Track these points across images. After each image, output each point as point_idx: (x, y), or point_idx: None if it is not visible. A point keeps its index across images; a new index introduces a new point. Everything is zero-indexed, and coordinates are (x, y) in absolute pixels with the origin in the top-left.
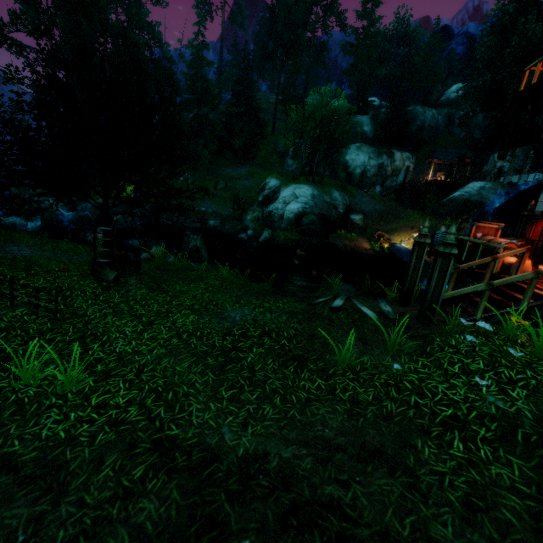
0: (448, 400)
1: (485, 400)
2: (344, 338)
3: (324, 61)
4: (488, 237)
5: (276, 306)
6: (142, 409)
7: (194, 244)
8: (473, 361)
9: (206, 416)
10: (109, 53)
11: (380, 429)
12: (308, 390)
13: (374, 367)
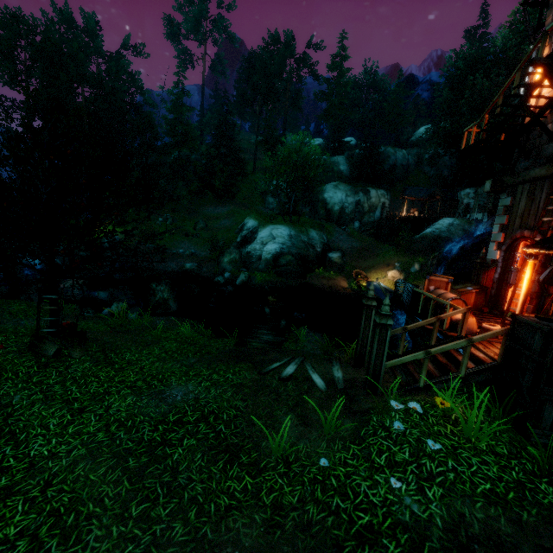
0: (367, 504)
1: (402, 503)
2: (286, 416)
3: (300, 106)
4: (439, 291)
5: (224, 378)
6: (33, 542)
7: (161, 296)
8: (401, 448)
9: (103, 547)
10: (87, 101)
11: (296, 545)
12: (232, 494)
13: (307, 457)
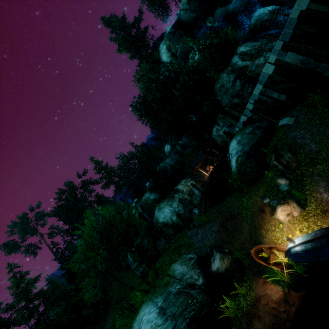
0: None
1: None
2: None
3: (105, 200)
4: None
5: None
6: None
7: None
8: None
9: None
10: None
11: None
12: None
13: None
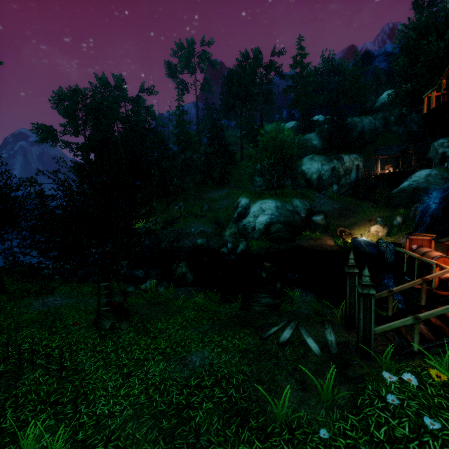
0: None
1: None
2: (286, 381)
3: (272, 101)
4: (422, 250)
5: (232, 344)
6: None
7: (180, 271)
8: (399, 422)
9: None
10: (120, 134)
11: None
12: None
13: (309, 424)
